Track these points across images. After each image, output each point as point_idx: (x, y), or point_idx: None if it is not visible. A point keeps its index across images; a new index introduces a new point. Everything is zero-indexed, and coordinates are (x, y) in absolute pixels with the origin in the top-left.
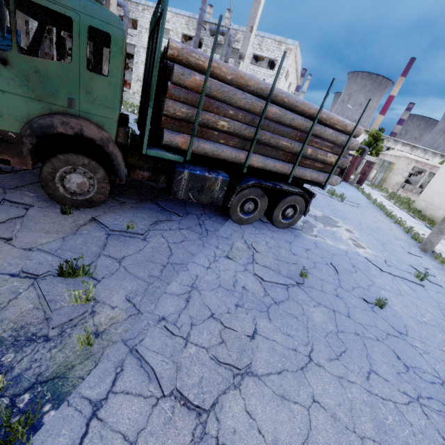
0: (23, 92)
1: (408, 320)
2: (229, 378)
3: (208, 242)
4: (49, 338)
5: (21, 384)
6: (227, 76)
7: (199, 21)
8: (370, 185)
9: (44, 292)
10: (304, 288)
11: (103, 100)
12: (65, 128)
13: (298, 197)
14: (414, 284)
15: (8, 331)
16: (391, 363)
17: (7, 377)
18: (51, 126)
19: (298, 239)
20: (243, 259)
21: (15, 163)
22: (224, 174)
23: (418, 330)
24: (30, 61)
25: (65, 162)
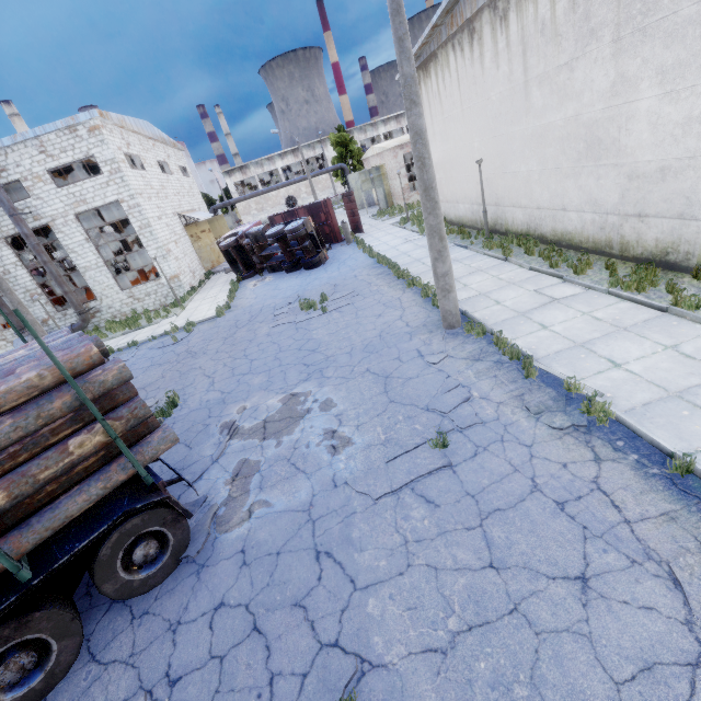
0: None
1: (417, 687)
2: None
3: None
4: None
5: None
6: None
7: None
8: (378, 216)
9: None
10: None
11: None
12: None
13: (128, 523)
14: (434, 476)
15: None
16: None
17: None
18: None
19: (202, 581)
20: None
21: None
22: None
23: None
24: None
25: None
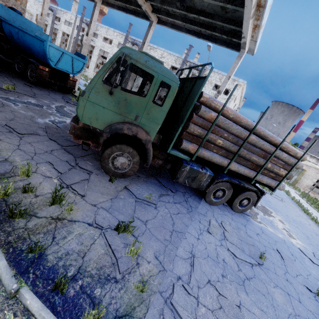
0: (114, 109)
1: None
2: None
3: (193, 216)
4: (117, 280)
5: (108, 315)
6: (230, 115)
7: (184, 60)
8: (286, 183)
9: (109, 242)
10: (263, 268)
11: (154, 119)
12: (128, 131)
13: (253, 193)
14: None
15: (94, 269)
16: None
17: (100, 308)
18: (121, 129)
19: (249, 223)
20: (218, 235)
21: (92, 146)
22: (210, 170)
23: None
24: (124, 94)
25: (119, 149)
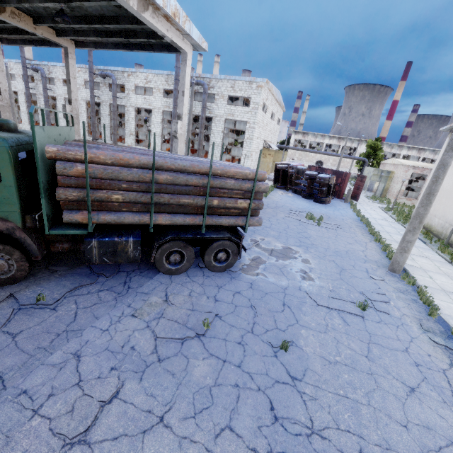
0: None
1: (314, 362)
2: (57, 449)
3: (122, 301)
4: None
5: None
6: (107, 161)
7: (176, 77)
8: (371, 198)
9: None
10: (204, 339)
11: (2, 199)
12: None
13: (226, 242)
14: (352, 315)
15: None
16: (257, 416)
17: None
18: None
19: (233, 281)
20: (150, 315)
21: None
22: (138, 234)
23: (320, 373)
24: None
25: None
